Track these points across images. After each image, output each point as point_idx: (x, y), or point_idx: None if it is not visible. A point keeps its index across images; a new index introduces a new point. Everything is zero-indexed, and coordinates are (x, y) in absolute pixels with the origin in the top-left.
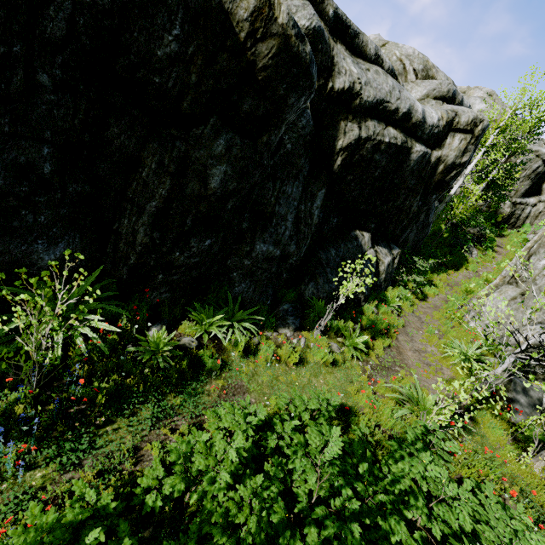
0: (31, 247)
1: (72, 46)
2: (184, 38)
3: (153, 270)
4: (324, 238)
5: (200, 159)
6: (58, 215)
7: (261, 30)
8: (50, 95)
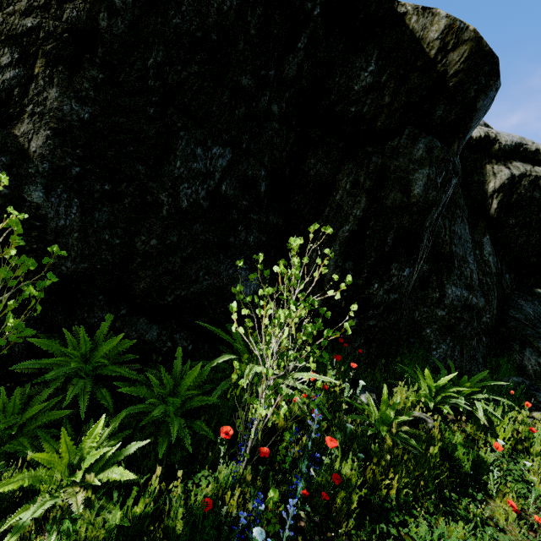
0: (235, 272)
1: (296, 86)
2: (377, 72)
3: (345, 313)
4: (506, 296)
5: (400, 166)
6: (260, 241)
7: (452, 42)
8: (275, 124)
